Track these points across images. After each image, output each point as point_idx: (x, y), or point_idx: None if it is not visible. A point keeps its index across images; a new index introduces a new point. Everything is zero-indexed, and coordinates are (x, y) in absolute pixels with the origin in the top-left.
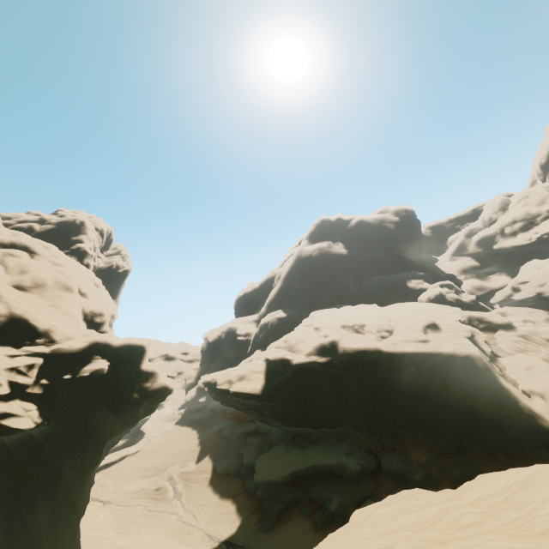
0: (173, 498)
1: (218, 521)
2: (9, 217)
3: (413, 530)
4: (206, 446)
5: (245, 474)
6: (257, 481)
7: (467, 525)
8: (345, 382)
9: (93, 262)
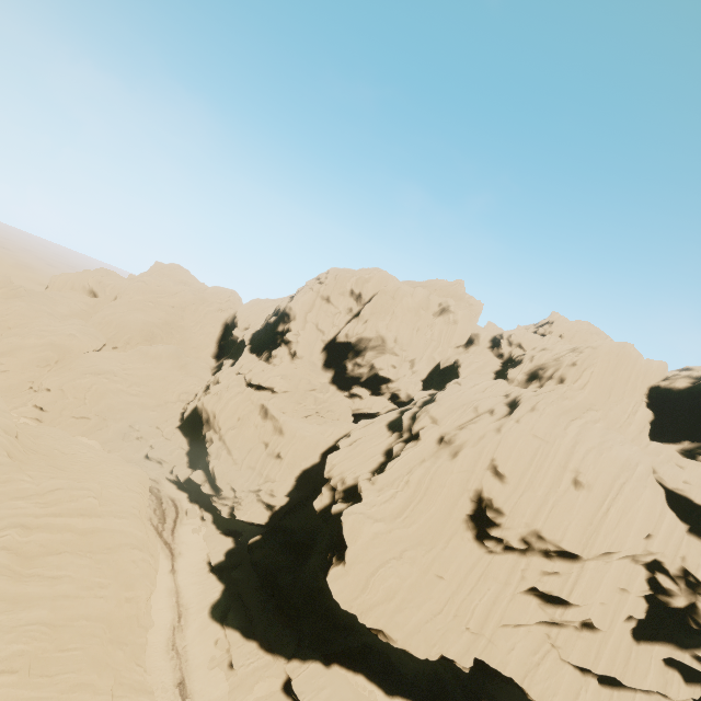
0: None
1: None
2: None
3: (29, 577)
4: None
5: None
6: None
7: (17, 527)
8: None
9: None
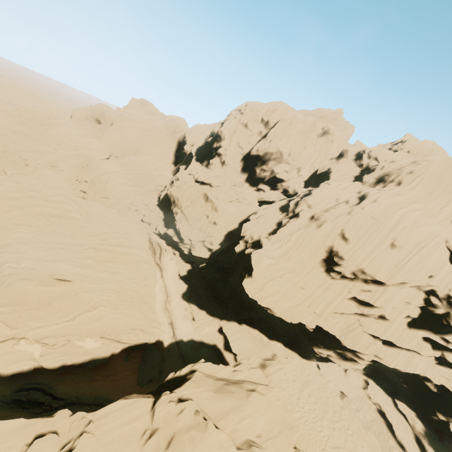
0: None
1: None
2: None
3: (102, 271)
4: None
5: None
6: None
7: (93, 249)
8: None
9: None
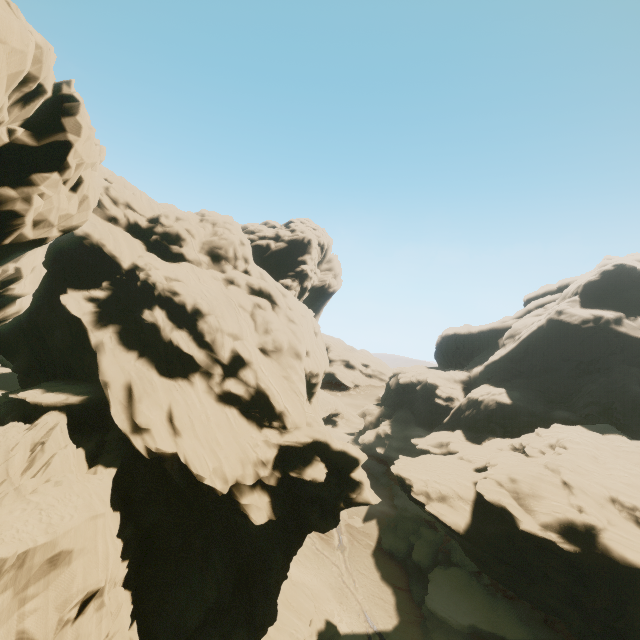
0: (337, 548)
1: (375, 603)
2: (253, 231)
3: None
4: (375, 507)
5: (412, 571)
6: (429, 608)
7: None
8: (591, 587)
9: (310, 284)
